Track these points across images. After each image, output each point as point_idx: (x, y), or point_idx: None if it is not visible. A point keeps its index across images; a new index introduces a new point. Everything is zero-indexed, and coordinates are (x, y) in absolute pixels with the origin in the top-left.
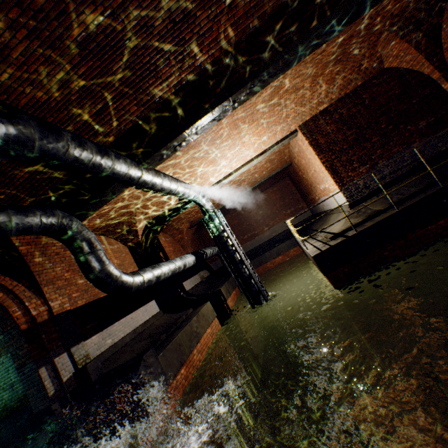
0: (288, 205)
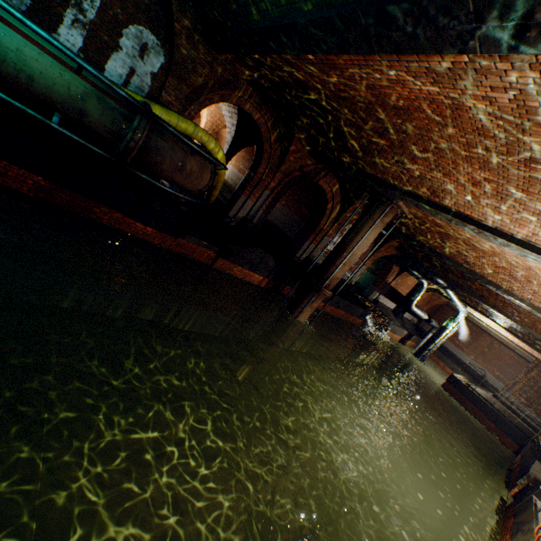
0: (503, 371)
